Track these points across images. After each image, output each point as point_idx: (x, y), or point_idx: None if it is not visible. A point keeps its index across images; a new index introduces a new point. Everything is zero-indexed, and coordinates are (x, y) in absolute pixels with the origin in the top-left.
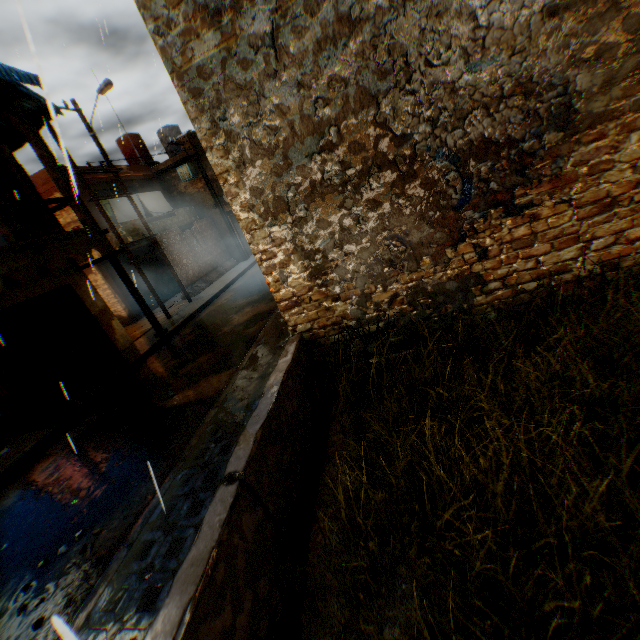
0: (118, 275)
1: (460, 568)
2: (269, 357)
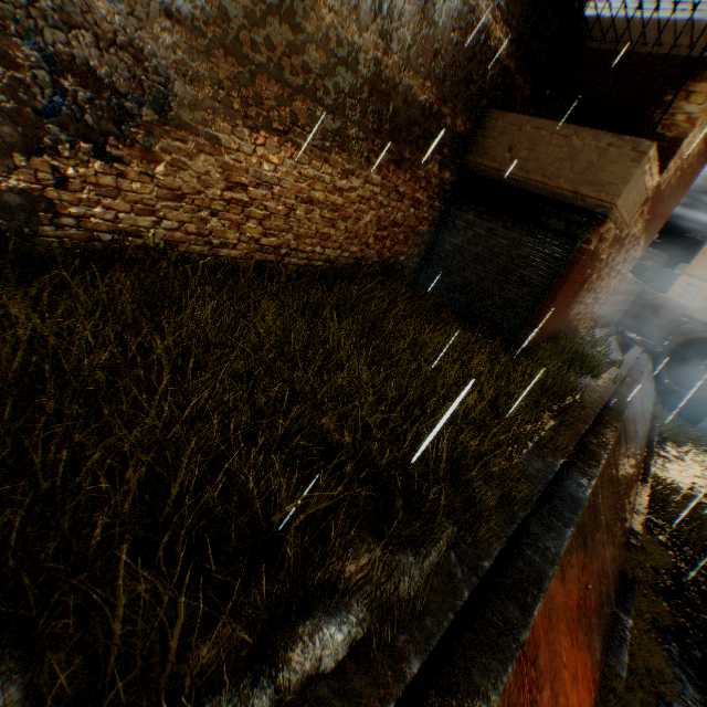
0: None
1: None
2: None
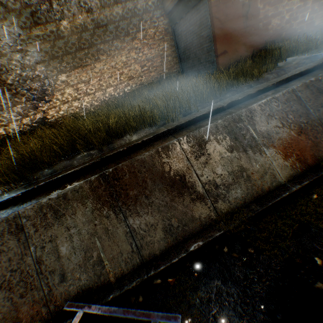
0: None
1: None
2: None
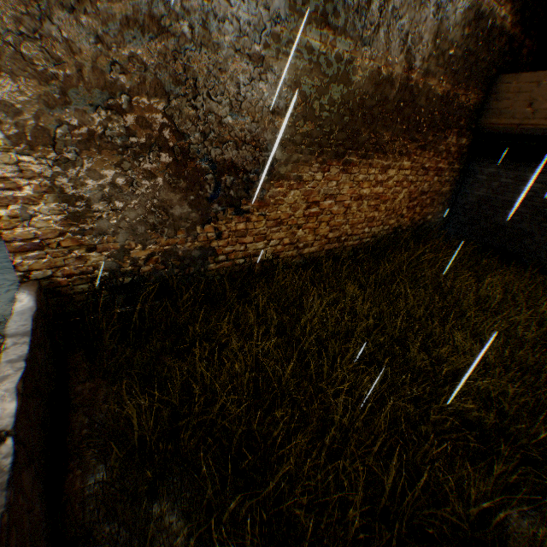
0: None
1: (221, 443)
2: None
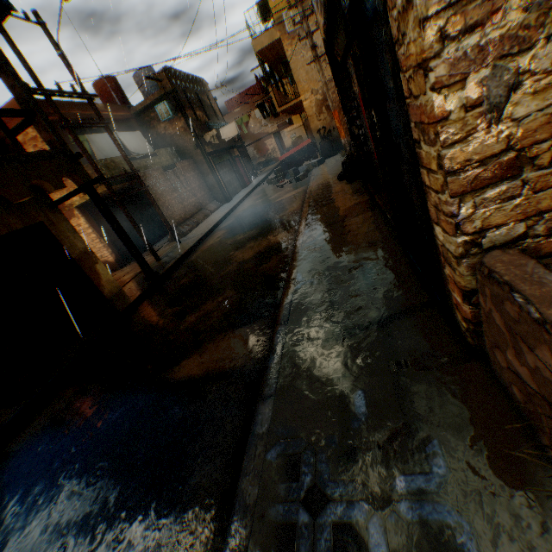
0: (102, 219)
1: None
2: (328, 302)
